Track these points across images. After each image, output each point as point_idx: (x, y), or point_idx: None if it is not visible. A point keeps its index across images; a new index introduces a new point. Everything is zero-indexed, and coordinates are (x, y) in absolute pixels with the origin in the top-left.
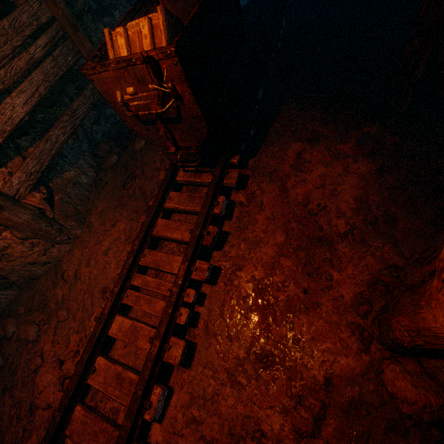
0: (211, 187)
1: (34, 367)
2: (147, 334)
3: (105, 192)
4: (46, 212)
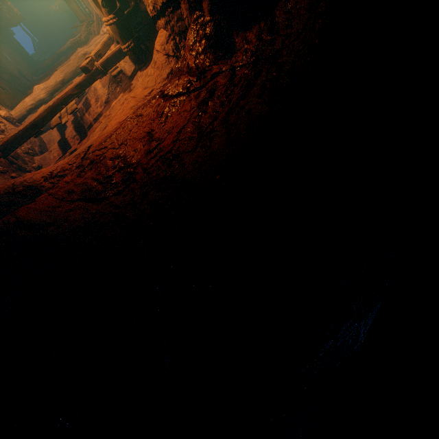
0: None
1: None
2: None
3: None
4: None
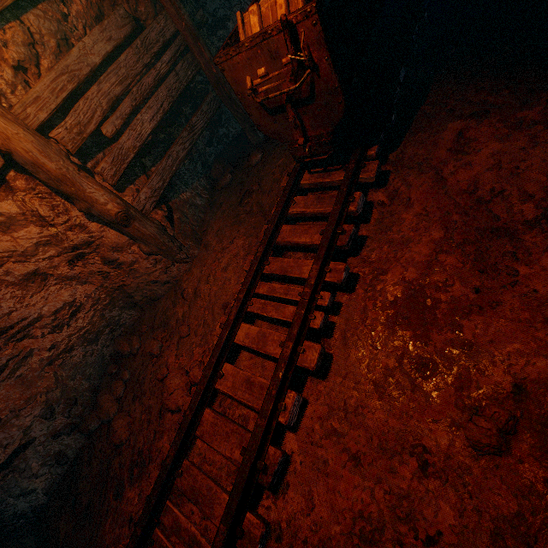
0: (344, 182)
1: (161, 376)
2: (276, 339)
3: (220, 212)
4: (167, 229)
